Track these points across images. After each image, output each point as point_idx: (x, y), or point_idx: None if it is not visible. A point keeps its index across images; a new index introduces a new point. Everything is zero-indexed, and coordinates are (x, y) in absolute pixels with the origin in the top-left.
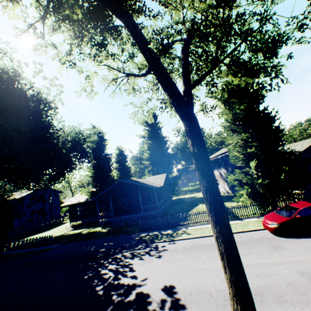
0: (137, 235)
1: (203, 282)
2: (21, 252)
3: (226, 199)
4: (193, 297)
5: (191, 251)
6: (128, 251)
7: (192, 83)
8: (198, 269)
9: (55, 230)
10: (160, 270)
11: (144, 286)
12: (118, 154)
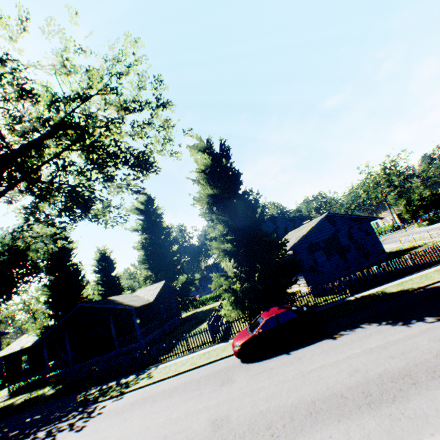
0: (85, 393)
1: None
2: None
3: None
4: None
5: (128, 410)
6: (47, 429)
7: None
8: None
9: None
10: None
11: None
12: (100, 259)
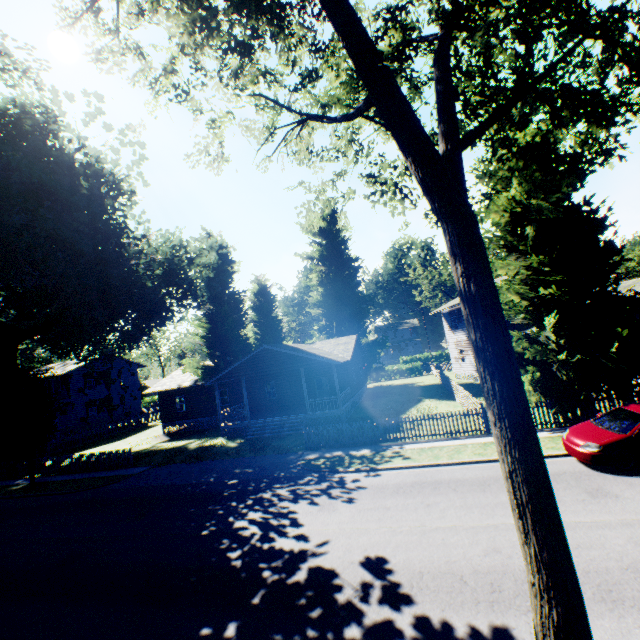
0: (300, 456)
1: (445, 554)
2: (72, 480)
3: (480, 391)
4: (426, 582)
5: (415, 493)
6: (285, 488)
7: (463, 137)
8: (433, 529)
9: (133, 440)
10: (354, 527)
11: (324, 557)
12: (258, 292)
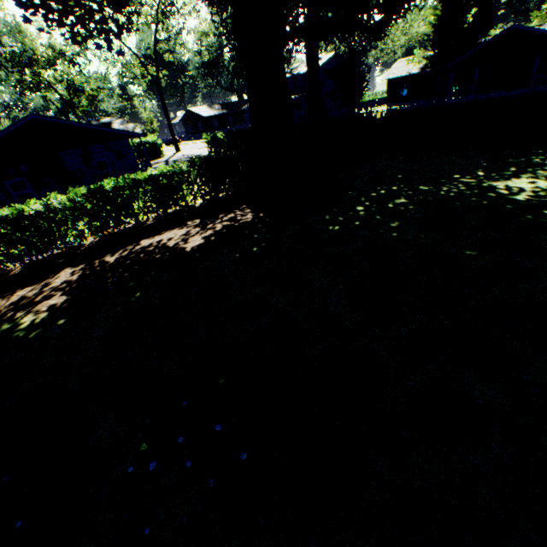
0: None
1: None
2: None
3: None
4: None
5: None
6: None
7: None
8: None
9: None
10: None
11: None
12: None
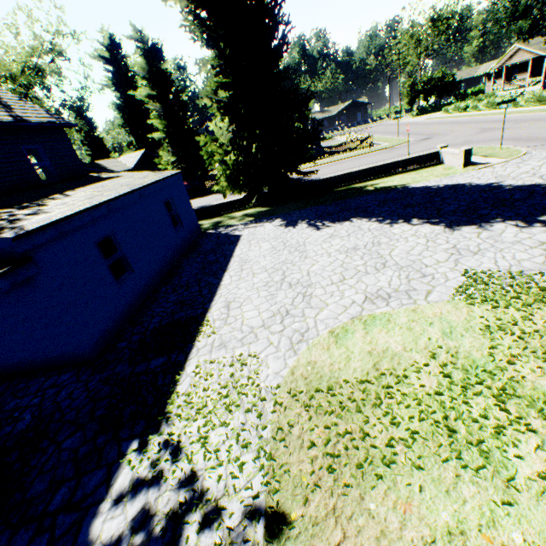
0: None
1: None
2: None
3: None
4: None
5: None
6: None
7: None
8: None
9: None
10: None
11: None
12: (77, 117)
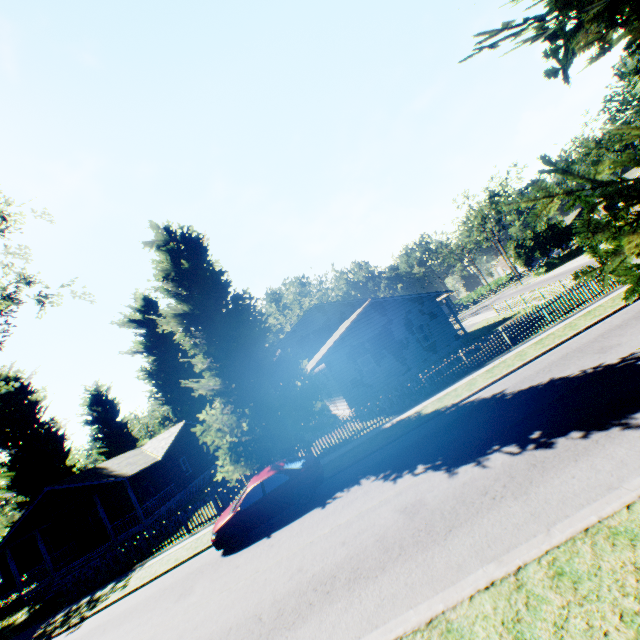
0: (49, 620)
1: None
2: None
3: None
4: None
5: None
6: None
7: None
8: None
9: None
10: None
11: None
12: (93, 403)
